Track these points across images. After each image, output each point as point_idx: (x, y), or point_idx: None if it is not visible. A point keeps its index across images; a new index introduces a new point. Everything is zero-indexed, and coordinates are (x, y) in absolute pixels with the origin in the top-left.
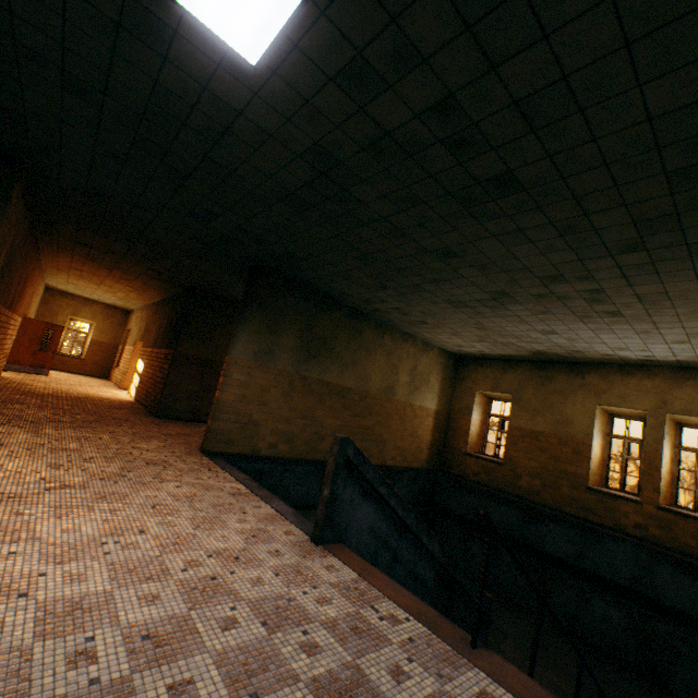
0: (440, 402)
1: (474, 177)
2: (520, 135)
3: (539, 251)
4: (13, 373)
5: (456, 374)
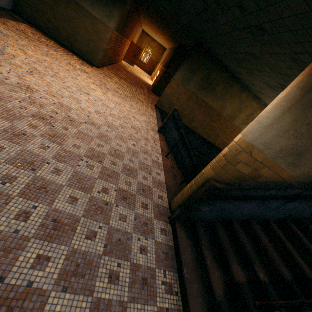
0: None
1: (250, 23)
2: (257, 10)
3: (287, 67)
4: (125, 62)
5: None
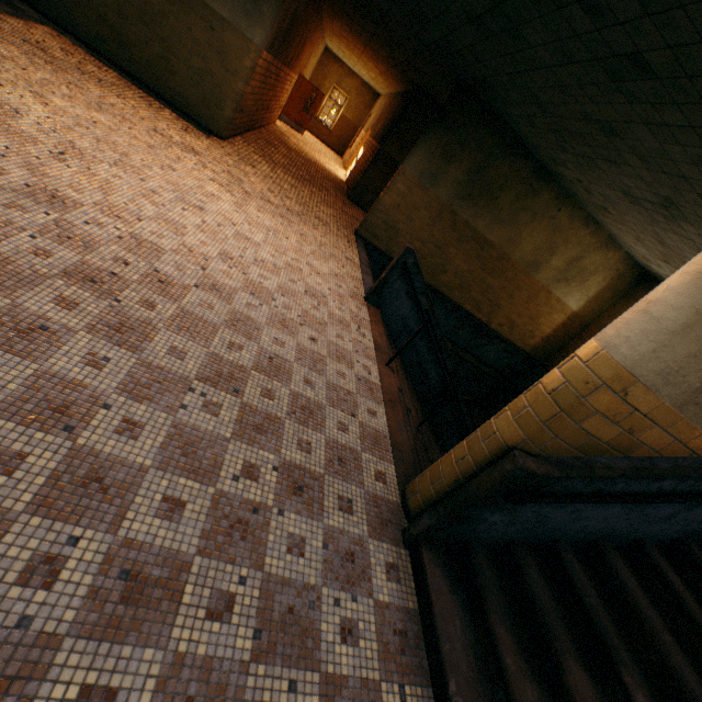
0: (585, 308)
1: (612, 49)
2: (639, 17)
3: (690, 159)
4: (283, 124)
5: (629, 291)
